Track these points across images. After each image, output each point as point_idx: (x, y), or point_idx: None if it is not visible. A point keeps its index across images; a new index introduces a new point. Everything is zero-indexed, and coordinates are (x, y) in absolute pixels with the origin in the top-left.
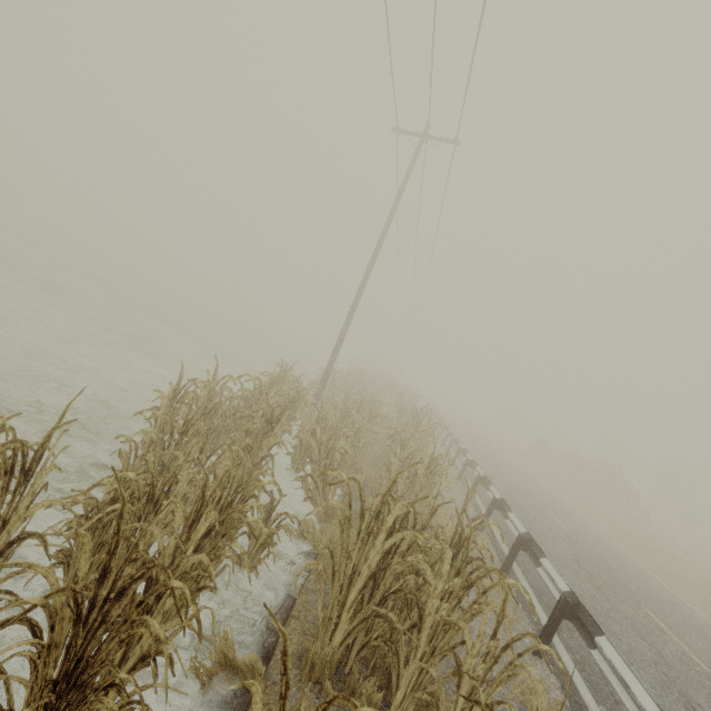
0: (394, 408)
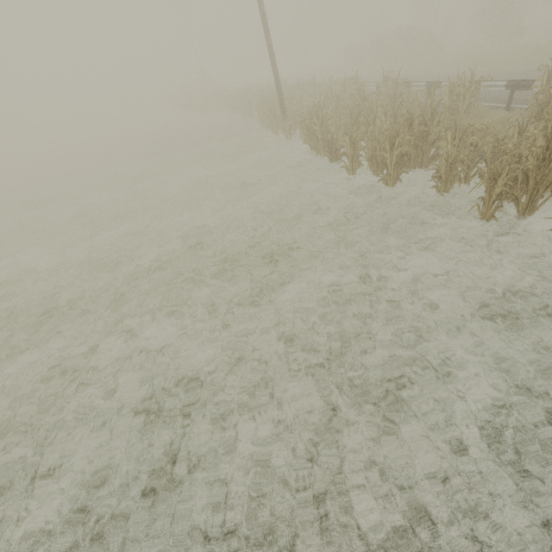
0: (342, 90)
